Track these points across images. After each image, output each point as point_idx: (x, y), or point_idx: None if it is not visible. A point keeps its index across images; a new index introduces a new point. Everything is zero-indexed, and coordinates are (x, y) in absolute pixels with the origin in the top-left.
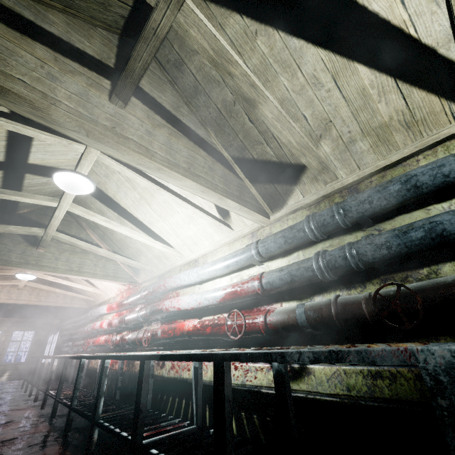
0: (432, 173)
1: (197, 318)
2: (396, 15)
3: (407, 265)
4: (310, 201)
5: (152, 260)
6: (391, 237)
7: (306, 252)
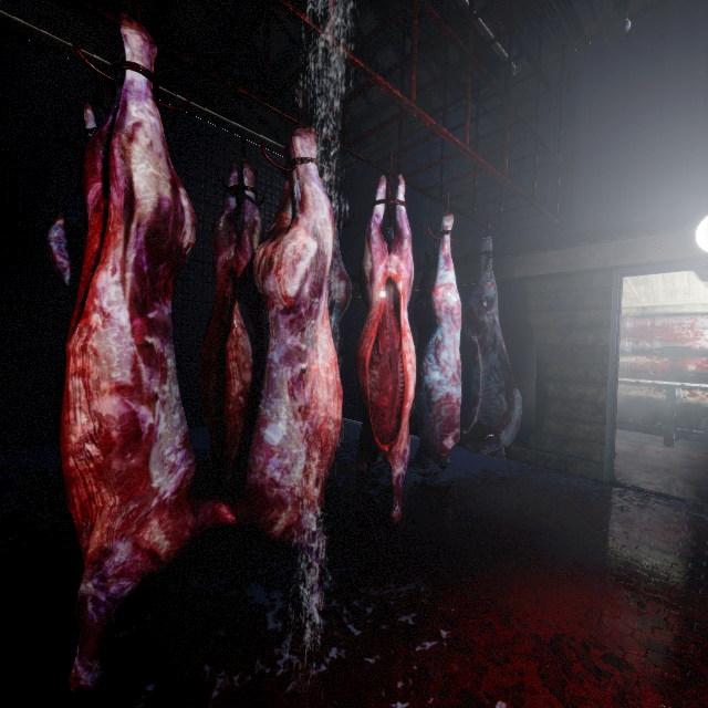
0: None
1: None
2: None
3: None
4: None
5: (655, 292)
6: None
7: None
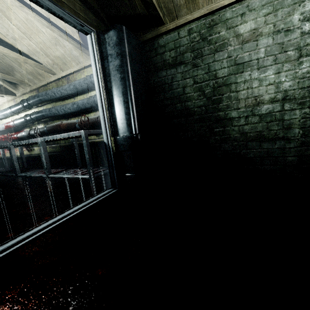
0: (41, 96)
1: (4, 135)
2: (7, 41)
3: (48, 120)
4: (26, 92)
5: None
6: (36, 114)
7: (29, 112)
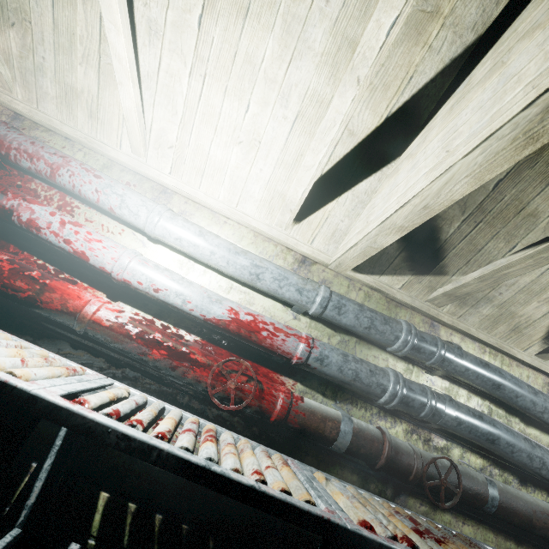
0: (514, 387)
1: (107, 293)
2: None
3: (434, 430)
4: (402, 299)
5: (40, 74)
6: (467, 416)
7: (360, 345)
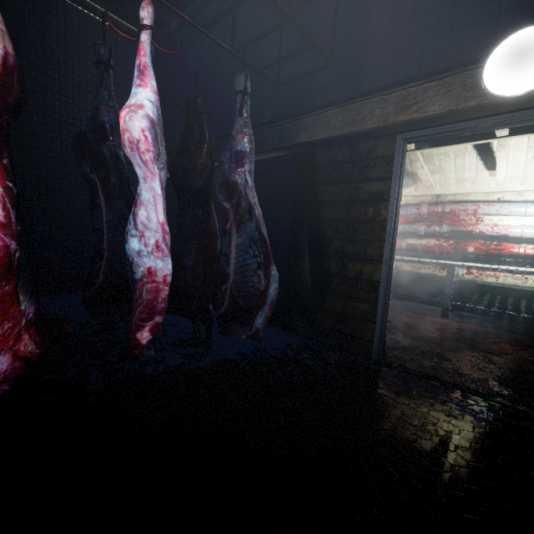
0: None
1: (516, 243)
2: None
3: None
4: None
5: (448, 180)
6: None
7: None
